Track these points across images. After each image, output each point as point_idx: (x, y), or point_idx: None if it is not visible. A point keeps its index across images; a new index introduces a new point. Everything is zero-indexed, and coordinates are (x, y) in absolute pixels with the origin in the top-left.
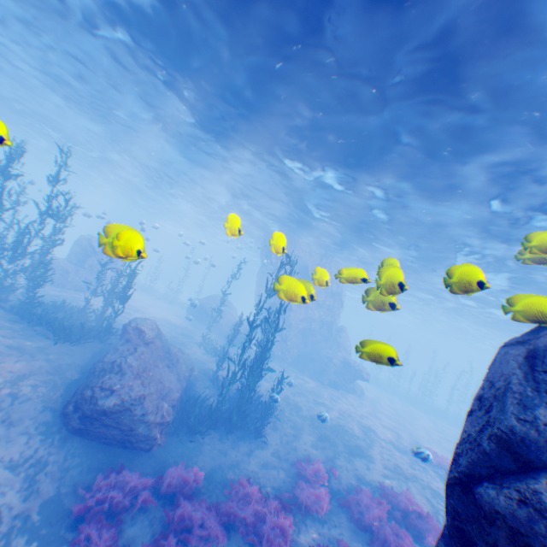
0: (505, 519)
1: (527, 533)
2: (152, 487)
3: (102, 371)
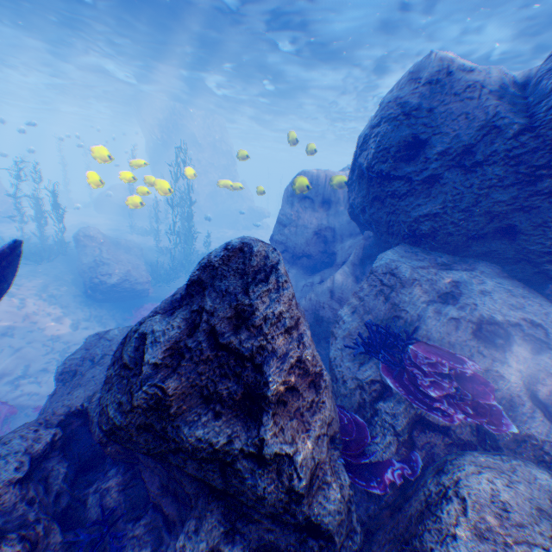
0: (278, 240)
1: (282, 241)
2: None
3: (91, 268)
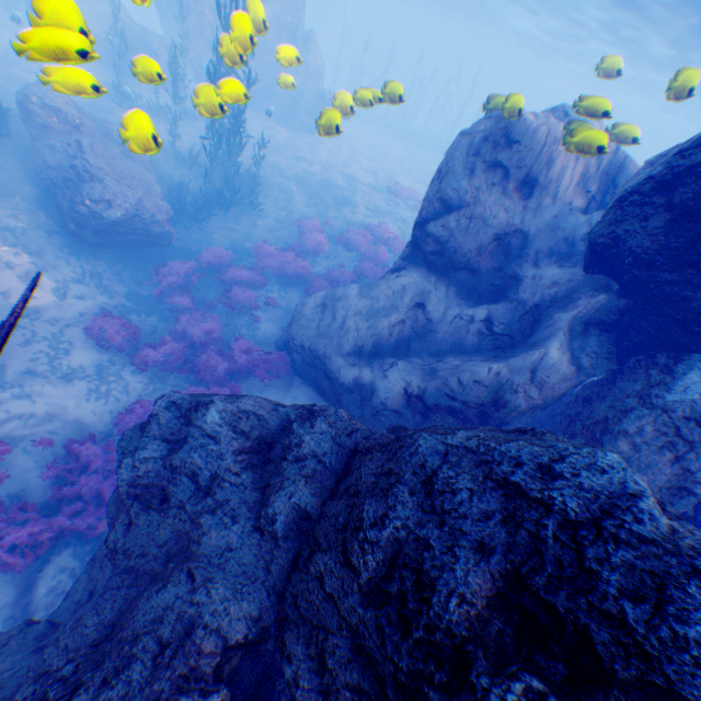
0: (432, 234)
1: (439, 237)
2: (195, 269)
3: (69, 183)
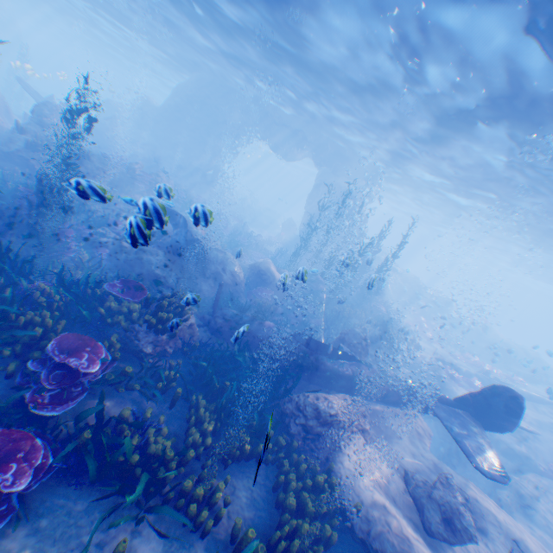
0: None
1: None
2: None
3: None
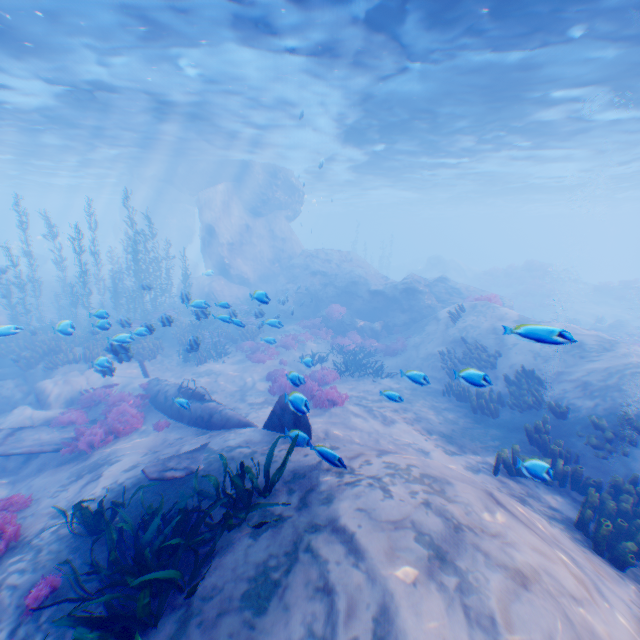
0: None
1: None
2: None
3: None
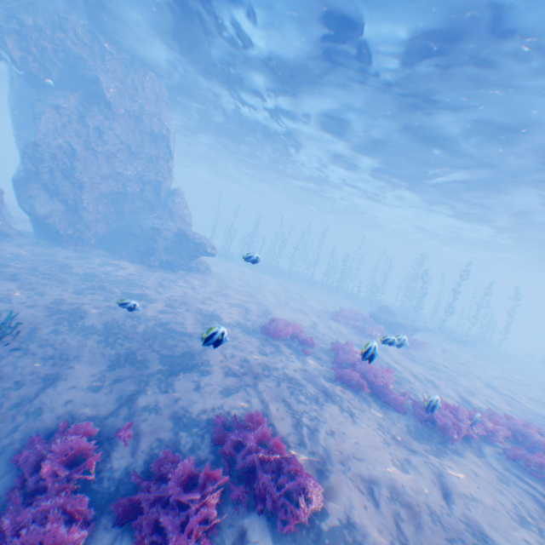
0: None
1: None
2: None
3: None
